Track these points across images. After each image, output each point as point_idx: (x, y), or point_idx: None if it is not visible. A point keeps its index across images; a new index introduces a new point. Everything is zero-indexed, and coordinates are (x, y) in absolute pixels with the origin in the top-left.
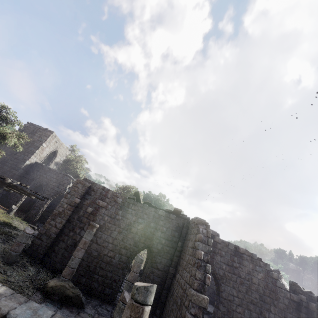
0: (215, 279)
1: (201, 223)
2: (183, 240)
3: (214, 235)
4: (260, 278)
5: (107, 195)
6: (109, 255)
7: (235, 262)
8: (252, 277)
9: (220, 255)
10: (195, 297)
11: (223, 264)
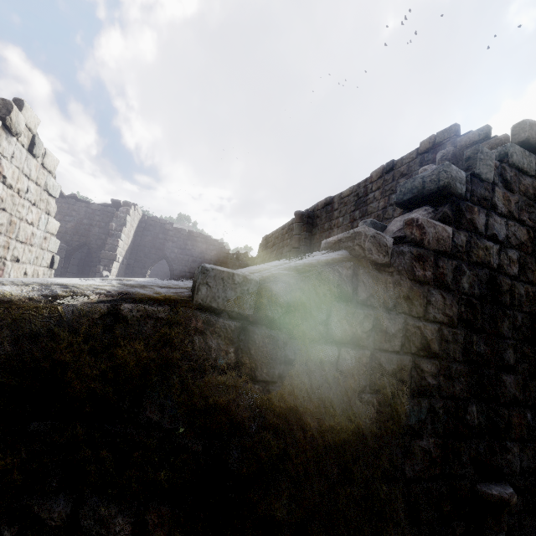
0: (168, 263)
1: (127, 205)
2: None
3: (165, 223)
4: (213, 255)
5: None
6: None
7: (189, 245)
8: (205, 255)
9: (172, 241)
10: (104, 254)
11: (175, 249)
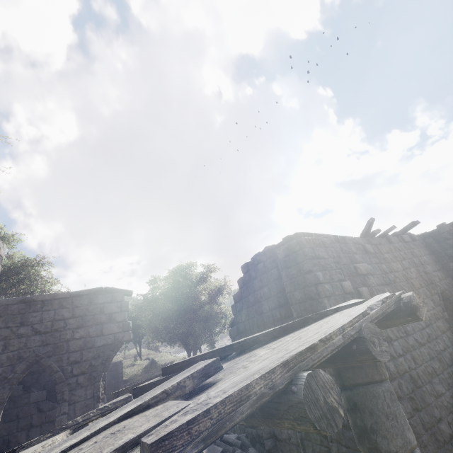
0: None
1: None
2: (449, 259)
3: None
4: None
5: (350, 249)
6: (441, 348)
7: None
8: None
9: None
10: None
11: None
